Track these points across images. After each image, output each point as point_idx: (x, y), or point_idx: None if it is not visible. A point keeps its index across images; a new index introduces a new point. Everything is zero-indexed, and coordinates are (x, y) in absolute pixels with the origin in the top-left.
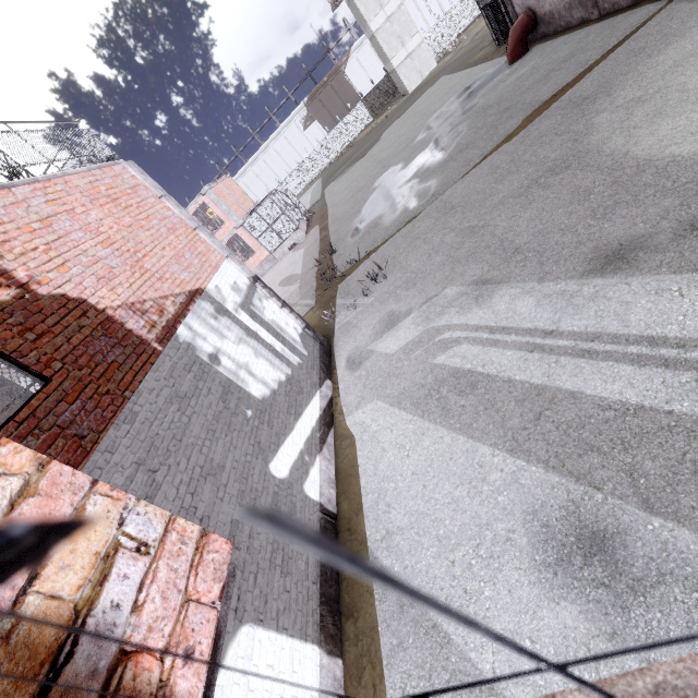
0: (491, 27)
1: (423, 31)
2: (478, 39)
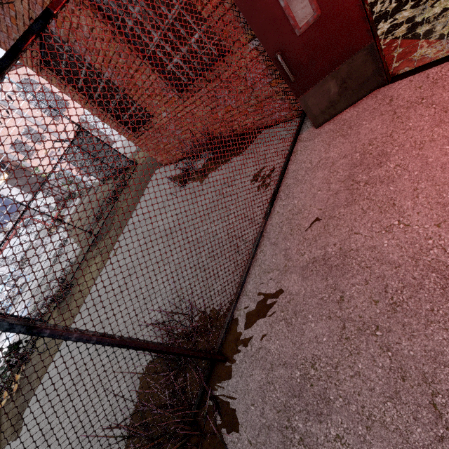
0: None
1: None
2: None
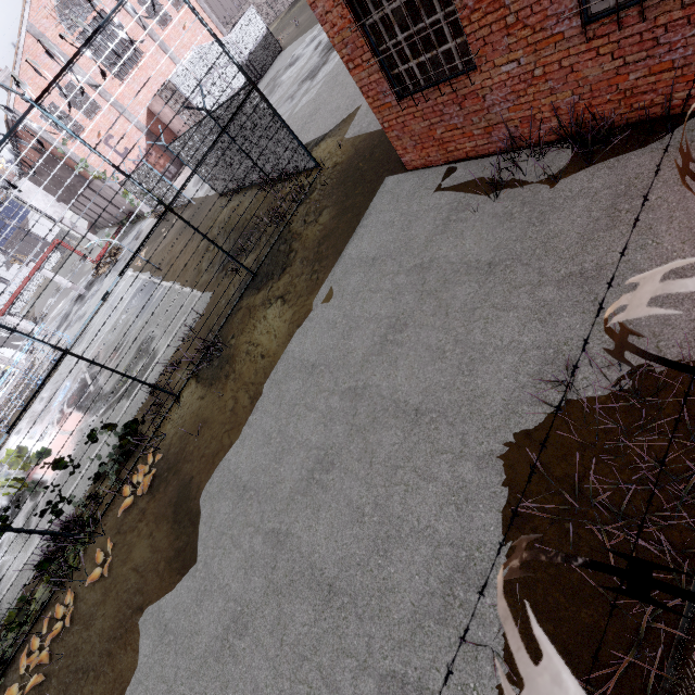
0: None
1: None
2: None
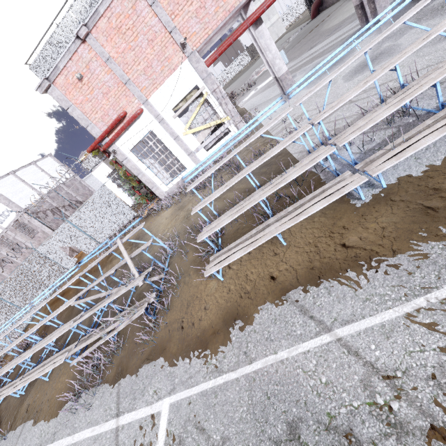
0: (308, 7)
1: (281, 14)
2: (306, 16)
